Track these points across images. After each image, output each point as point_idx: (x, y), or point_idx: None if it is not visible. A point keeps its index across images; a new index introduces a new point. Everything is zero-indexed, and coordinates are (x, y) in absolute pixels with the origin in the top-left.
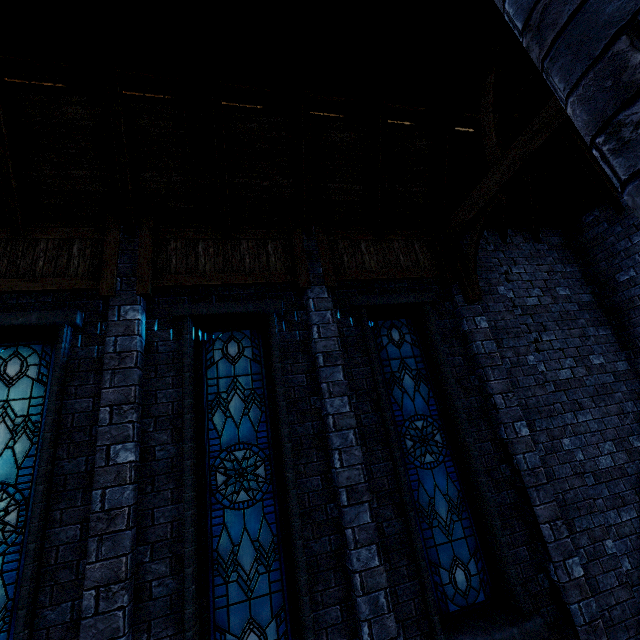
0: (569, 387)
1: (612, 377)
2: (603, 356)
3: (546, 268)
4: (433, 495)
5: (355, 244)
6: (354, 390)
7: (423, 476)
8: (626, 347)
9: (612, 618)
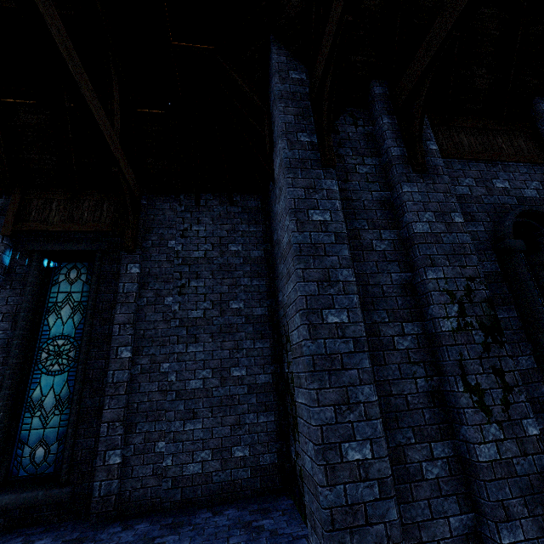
0: (194, 324)
1: (244, 319)
2: (245, 302)
3: (229, 227)
4: (46, 394)
5: (48, 202)
6: (3, 313)
7: (45, 380)
8: (272, 296)
9: (131, 497)
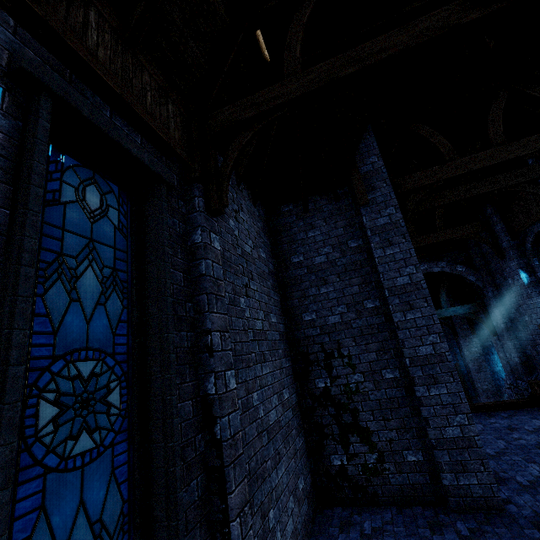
0: (260, 338)
1: (279, 336)
2: (276, 317)
3: (257, 229)
4: (68, 536)
5: None
6: None
7: (57, 492)
8: (285, 314)
9: None
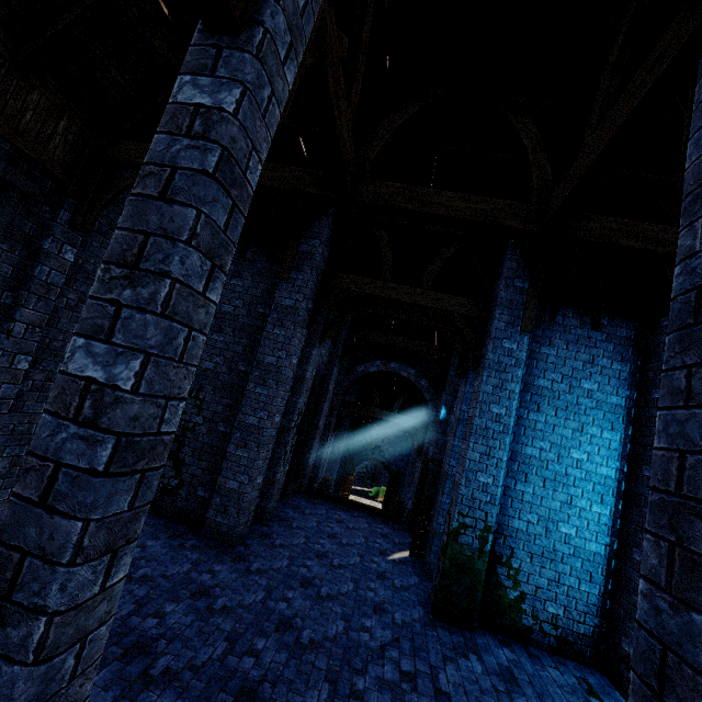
0: None
1: None
2: None
3: None
4: None
5: None
6: None
7: None
8: None
9: None
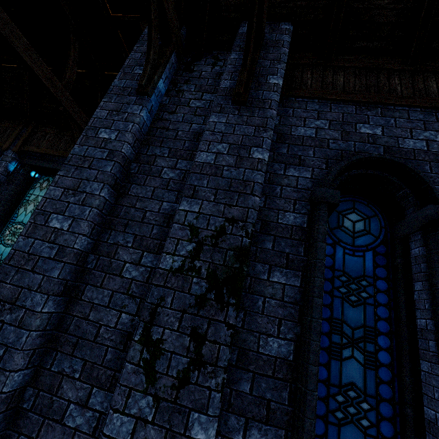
0: None
1: None
2: None
3: None
4: None
5: (45, 135)
6: None
7: (0, 248)
8: None
9: None
